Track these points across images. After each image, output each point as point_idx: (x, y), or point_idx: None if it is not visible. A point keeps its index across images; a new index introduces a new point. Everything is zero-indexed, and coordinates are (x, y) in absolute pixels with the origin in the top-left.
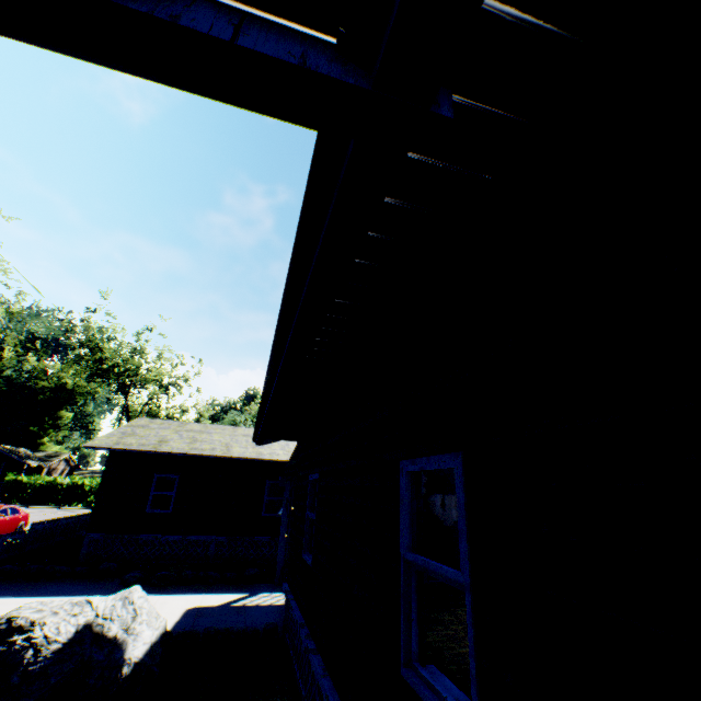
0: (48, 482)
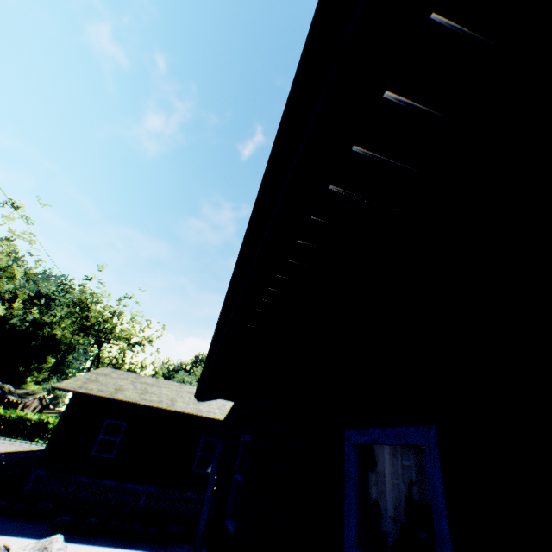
0: (20, 416)
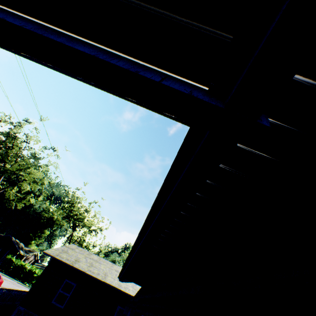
0: (22, 265)
